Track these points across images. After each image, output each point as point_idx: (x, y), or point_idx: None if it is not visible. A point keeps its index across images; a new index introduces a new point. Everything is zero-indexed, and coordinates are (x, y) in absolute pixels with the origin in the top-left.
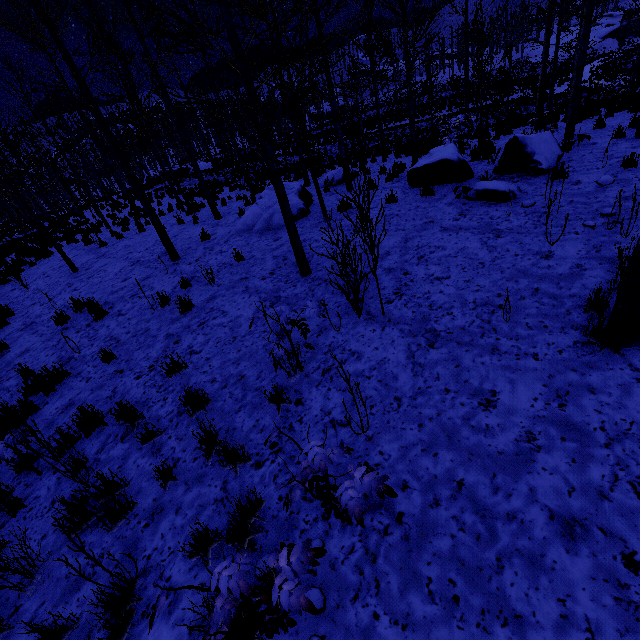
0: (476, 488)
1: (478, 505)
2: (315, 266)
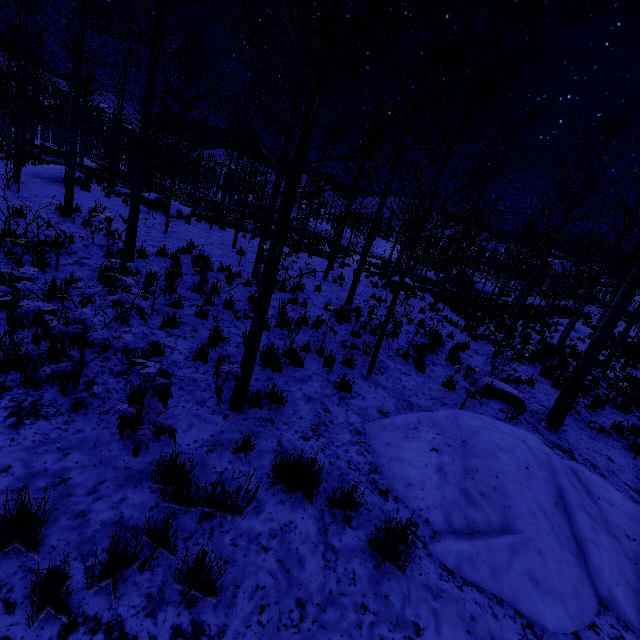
0: None
1: None
2: (26, 185)
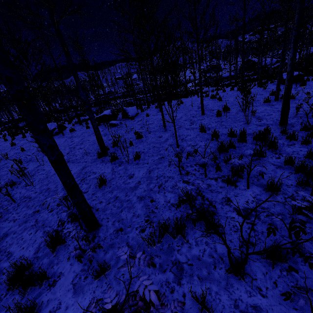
0: (52, 188)
1: (50, 191)
2: None
